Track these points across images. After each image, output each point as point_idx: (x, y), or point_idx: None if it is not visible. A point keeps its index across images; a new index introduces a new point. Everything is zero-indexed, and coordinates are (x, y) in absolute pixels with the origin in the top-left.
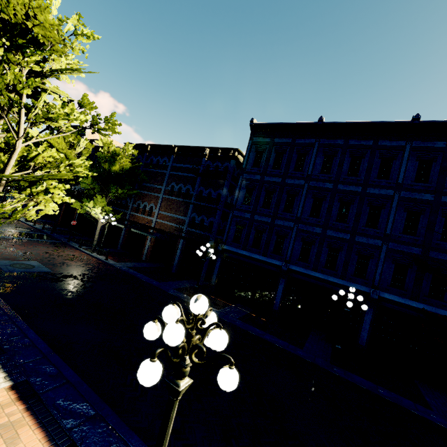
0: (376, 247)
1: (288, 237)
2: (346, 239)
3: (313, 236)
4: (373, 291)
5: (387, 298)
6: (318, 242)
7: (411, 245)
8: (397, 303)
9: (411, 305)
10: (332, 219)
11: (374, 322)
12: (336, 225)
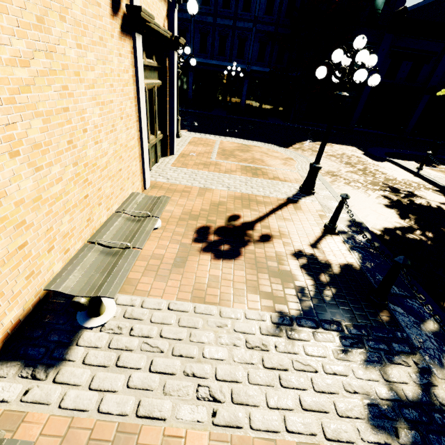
0: (249, 30)
1: (188, 30)
2: (231, 26)
3: (207, 27)
4: (247, 67)
5: (255, 70)
6: (212, 31)
7: (269, 25)
8: (260, 72)
9: (266, 71)
10: (219, 6)
11: (249, 89)
12: (223, 13)
